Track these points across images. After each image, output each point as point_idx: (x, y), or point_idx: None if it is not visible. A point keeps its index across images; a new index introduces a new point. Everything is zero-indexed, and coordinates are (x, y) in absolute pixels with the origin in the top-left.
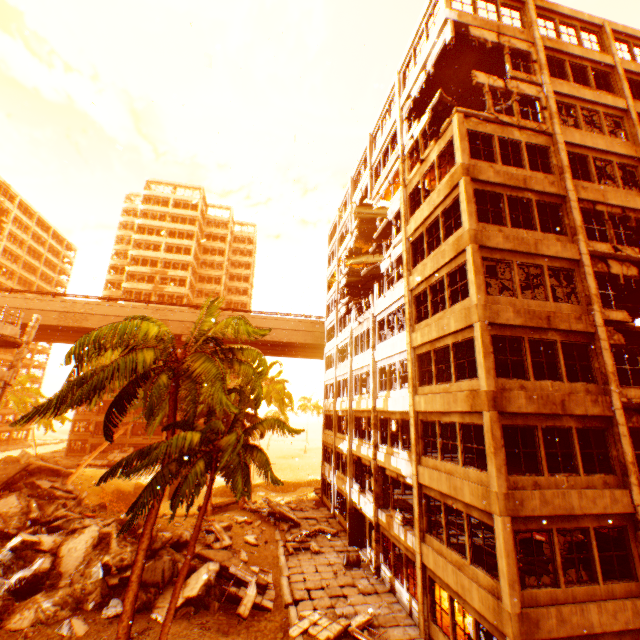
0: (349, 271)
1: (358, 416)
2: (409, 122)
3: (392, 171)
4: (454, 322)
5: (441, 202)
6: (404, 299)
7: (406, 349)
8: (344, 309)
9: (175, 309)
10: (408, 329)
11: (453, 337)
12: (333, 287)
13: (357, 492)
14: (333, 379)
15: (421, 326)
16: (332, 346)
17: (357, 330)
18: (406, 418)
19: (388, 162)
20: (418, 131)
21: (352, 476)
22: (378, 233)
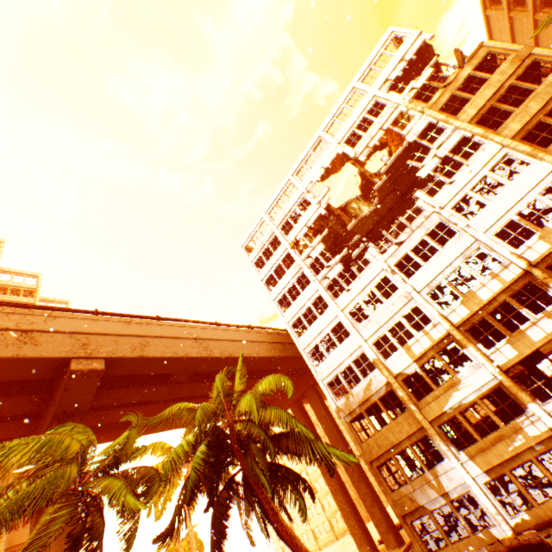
0: (326, 235)
1: (478, 320)
2: (397, 89)
3: (388, 121)
4: None
5: (509, 76)
6: (509, 147)
7: (551, 169)
8: (339, 266)
9: (53, 313)
10: (543, 153)
11: None
12: (290, 272)
13: None
14: (353, 353)
15: None
16: (327, 321)
17: (398, 252)
18: None
19: (374, 122)
20: (422, 81)
21: (532, 399)
22: (390, 163)
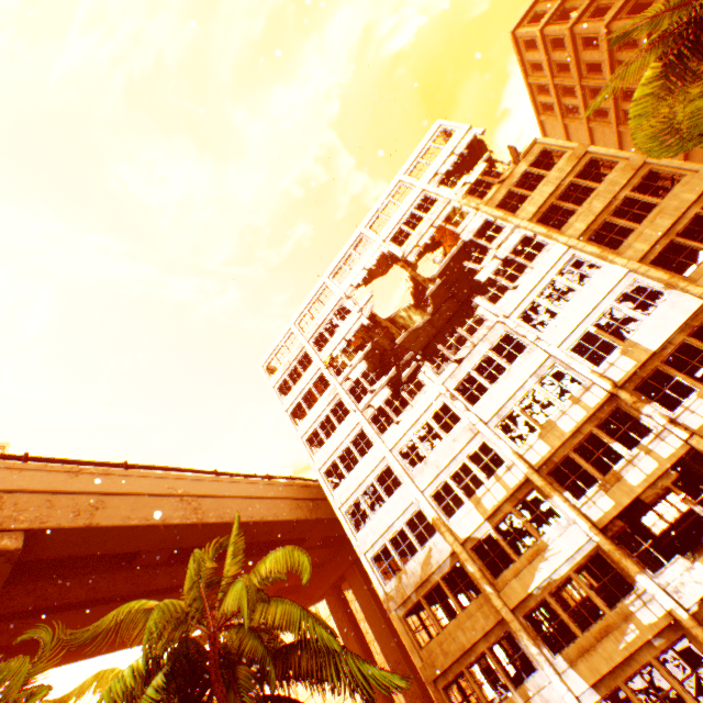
0: (369, 351)
1: (562, 459)
2: (448, 184)
3: (440, 217)
4: (689, 193)
5: (568, 173)
6: (575, 248)
7: (625, 273)
8: (387, 391)
9: None
10: (613, 255)
11: (696, 205)
12: (324, 398)
13: (695, 562)
14: (407, 511)
15: (630, 242)
16: (371, 466)
17: (459, 372)
18: (701, 320)
19: (424, 218)
20: (475, 176)
21: (640, 569)
22: (444, 264)
